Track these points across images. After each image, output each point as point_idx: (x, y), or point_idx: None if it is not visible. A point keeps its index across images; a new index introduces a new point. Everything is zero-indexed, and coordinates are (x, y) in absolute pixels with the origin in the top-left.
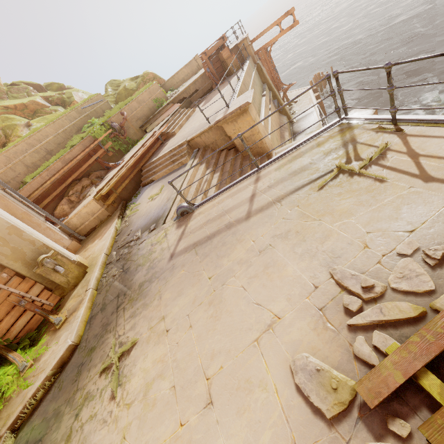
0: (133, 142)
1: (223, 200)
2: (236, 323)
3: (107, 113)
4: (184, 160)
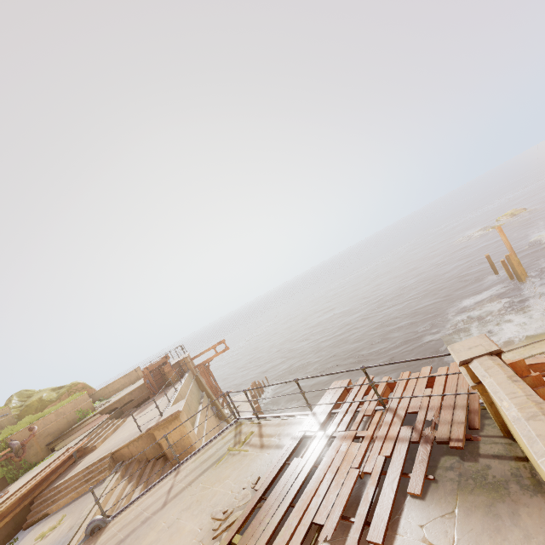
0: (29, 466)
1: (143, 500)
2: None
3: (6, 429)
4: (103, 476)
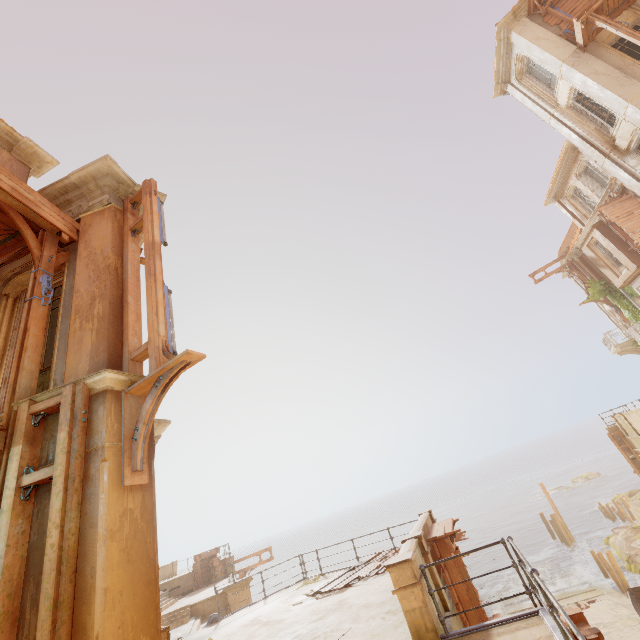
0: None
1: (245, 609)
2: (271, 612)
3: None
4: (187, 618)
